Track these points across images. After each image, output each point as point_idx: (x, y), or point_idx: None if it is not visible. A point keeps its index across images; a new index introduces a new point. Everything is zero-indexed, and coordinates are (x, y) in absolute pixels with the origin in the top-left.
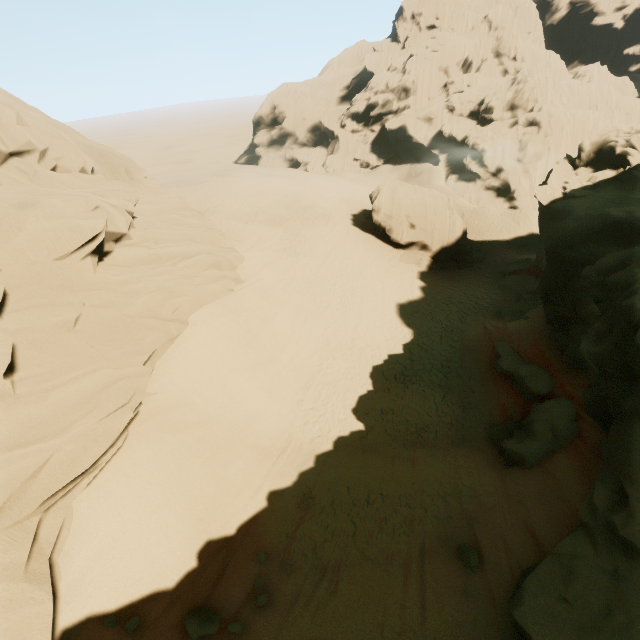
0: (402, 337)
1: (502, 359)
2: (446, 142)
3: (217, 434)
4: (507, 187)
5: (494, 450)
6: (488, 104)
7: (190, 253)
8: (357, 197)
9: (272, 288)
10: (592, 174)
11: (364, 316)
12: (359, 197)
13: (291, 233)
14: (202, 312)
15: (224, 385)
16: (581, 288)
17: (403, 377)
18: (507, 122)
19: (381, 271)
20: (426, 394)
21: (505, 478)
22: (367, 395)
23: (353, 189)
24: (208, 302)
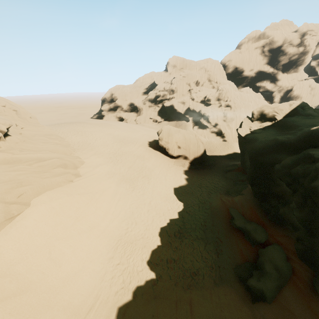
0: (177, 207)
1: (235, 219)
2: (191, 112)
3: (32, 301)
4: (220, 132)
5: (242, 286)
6: (208, 98)
7: (45, 158)
8: (151, 134)
9: (99, 179)
10: (261, 123)
11: (155, 195)
12: (152, 134)
13: (115, 149)
14: (44, 196)
15: (50, 252)
16: (276, 176)
17: (179, 234)
18: (217, 105)
19: (164, 170)
20: (194, 245)
21: (255, 313)
22: (157, 249)
23: (149, 130)
24: (50, 189)
